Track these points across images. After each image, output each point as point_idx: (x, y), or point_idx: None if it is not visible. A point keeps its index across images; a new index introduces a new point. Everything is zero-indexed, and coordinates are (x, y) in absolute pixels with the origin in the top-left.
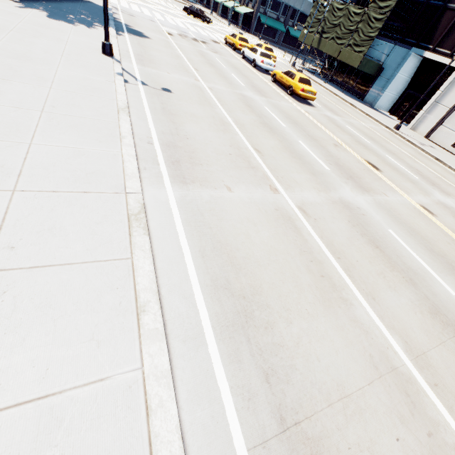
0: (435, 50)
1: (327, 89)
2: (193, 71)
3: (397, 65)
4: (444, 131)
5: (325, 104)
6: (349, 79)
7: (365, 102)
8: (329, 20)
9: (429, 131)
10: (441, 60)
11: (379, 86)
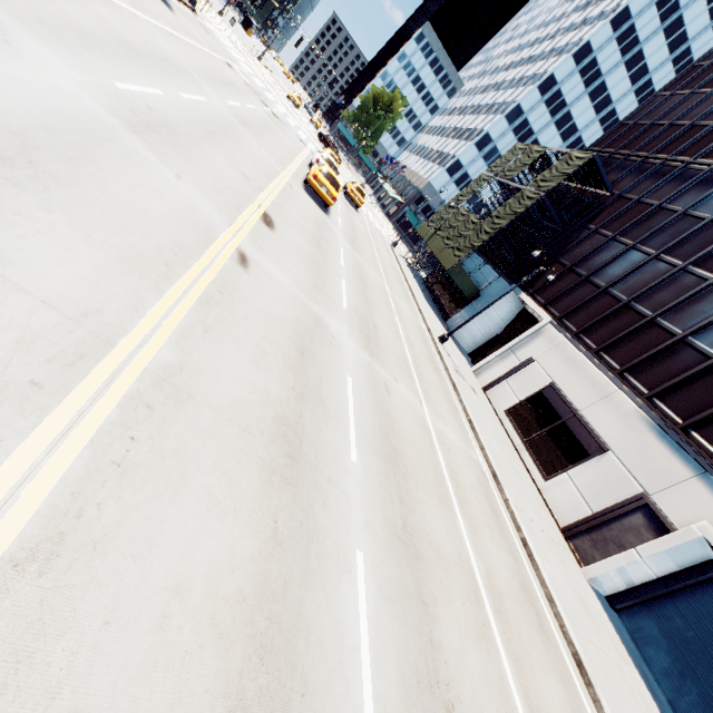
0: (533, 295)
1: (403, 272)
2: (159, 23)
3: (493, 296)
4: (505, 389)
5: (357, 241)
6: (446, 295)
7: (447, 324)
8: (450, 221)
9: (491, 382)
10: (533, 306)
11: (468, 312)
